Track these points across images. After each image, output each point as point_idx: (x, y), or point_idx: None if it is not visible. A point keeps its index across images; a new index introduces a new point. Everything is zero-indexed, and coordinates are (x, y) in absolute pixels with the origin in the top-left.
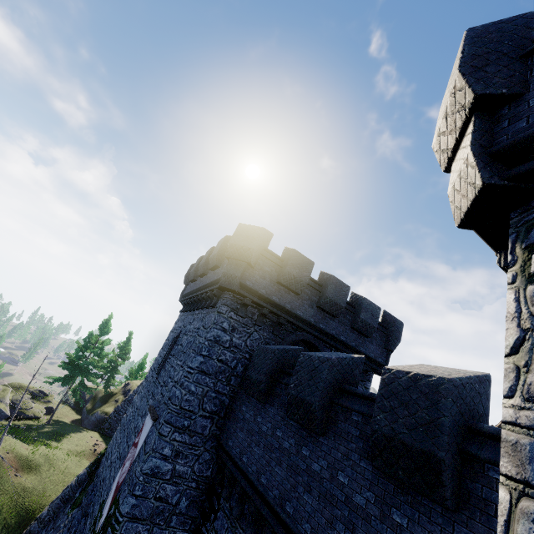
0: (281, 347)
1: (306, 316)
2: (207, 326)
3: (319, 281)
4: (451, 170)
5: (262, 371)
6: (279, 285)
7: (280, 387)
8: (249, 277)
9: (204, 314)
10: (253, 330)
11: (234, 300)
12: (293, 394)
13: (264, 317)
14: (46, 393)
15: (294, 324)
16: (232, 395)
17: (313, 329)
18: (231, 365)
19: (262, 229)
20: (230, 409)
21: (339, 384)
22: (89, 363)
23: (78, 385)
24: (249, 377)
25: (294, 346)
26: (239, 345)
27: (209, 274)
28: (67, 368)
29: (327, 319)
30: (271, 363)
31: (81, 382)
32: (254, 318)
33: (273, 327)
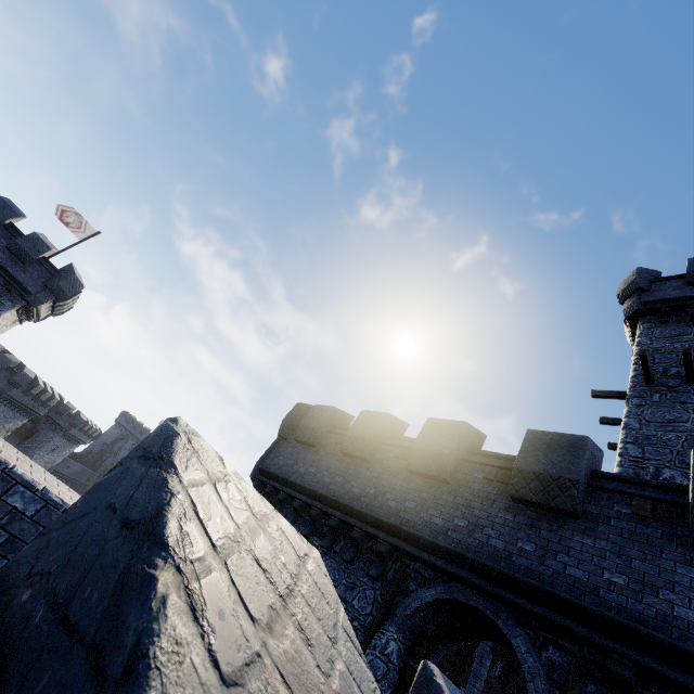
0: None
1: None
2: None
3: None
4: None
5: None
6: None
7: None
8: None
9: None
10: None
11: None
12: None
13: None
14: None
15: None
16: None
17: None
18: None
19: None
20: None
21: None
22: None
23: None
24: None
25: None
26: None
27: None
28: None
29: None
30: None
31: None
32: None
33: None
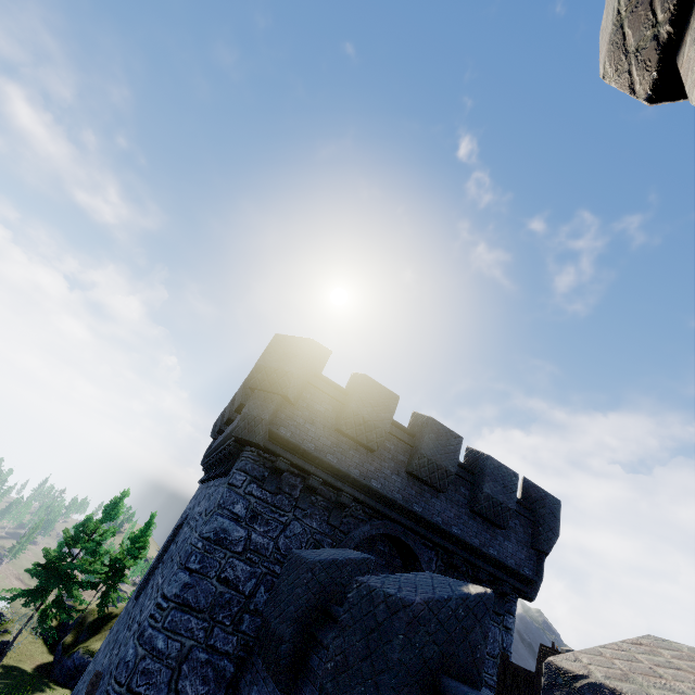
0: (329, 556)
1: (388, 490)
2: (208, 511)
3: (410, 428)
4: (682, 61)
5: (286, 613)
6: (339, 435)
7: (319, 654)
8: (286, 421)
9: (215, 488)
10: (291, 518)
11: (258, 462)
12: (328, 692)
13: (313, 492)
14: (5, 616)
15: (367, 504)
16: (242, 654)
17: (401, 513)
18: (245, 588)
19: (309, 340)
20: (235, 689)
21: (433, 674)
22: (73, 565)
23: (51, 604)
24: (266, 622)
25: (357, 553)
26: (264, 546)
27: (235, 420)
28: (36, 574)
29: (426, 494)
30: (305, 593)
31: (56, 598)
32: (293, 494)
33: (329, 511)
